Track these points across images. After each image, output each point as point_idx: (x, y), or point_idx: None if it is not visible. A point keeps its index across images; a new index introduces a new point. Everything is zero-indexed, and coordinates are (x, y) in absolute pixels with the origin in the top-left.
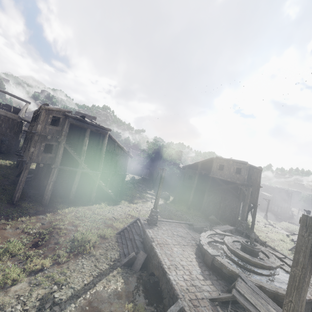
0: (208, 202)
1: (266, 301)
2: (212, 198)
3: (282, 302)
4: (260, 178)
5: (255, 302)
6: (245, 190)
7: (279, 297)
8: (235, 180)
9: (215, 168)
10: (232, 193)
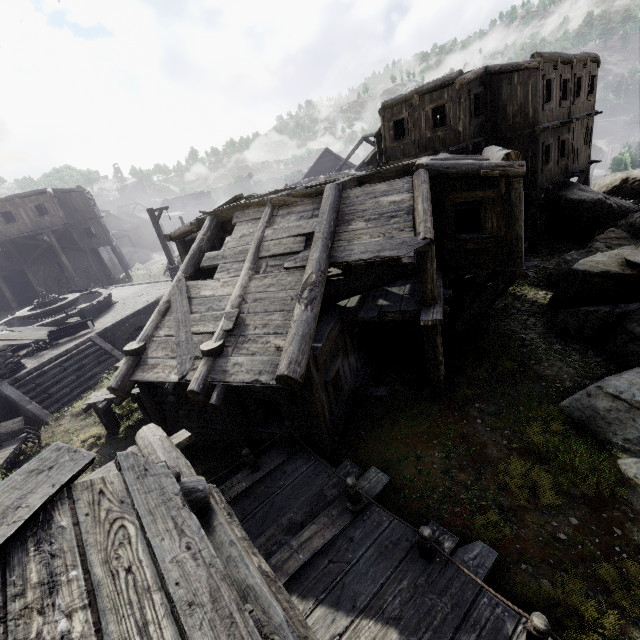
0: (45, 283)
1: (39, 330)
2: (45, 273)
3: (68, 323)
4: (90, 204)
5: (22, 337)
6: (48, 239)
7: (60, 322)
8: (48, 228)
9: (0, 224)
10: (67, 249)
